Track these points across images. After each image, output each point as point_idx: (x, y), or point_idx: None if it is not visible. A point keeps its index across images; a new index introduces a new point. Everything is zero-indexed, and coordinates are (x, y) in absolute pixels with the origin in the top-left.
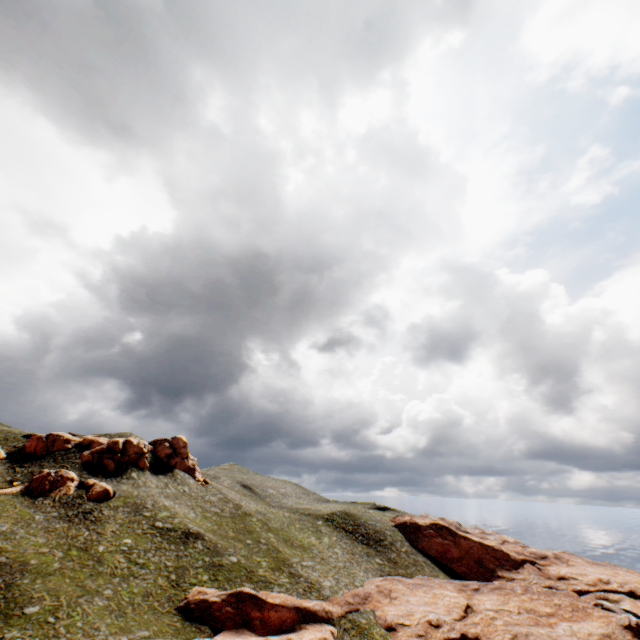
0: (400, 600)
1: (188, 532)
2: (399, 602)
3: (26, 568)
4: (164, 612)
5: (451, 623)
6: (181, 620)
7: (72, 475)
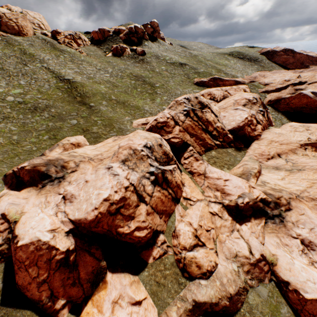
0: (268, 78)
1: (181, 63)
2: (268, 78)
3: (143, 77)
4: (190, 85)
5: (295, 79)
6: (196, 87)
7: (125, 46)
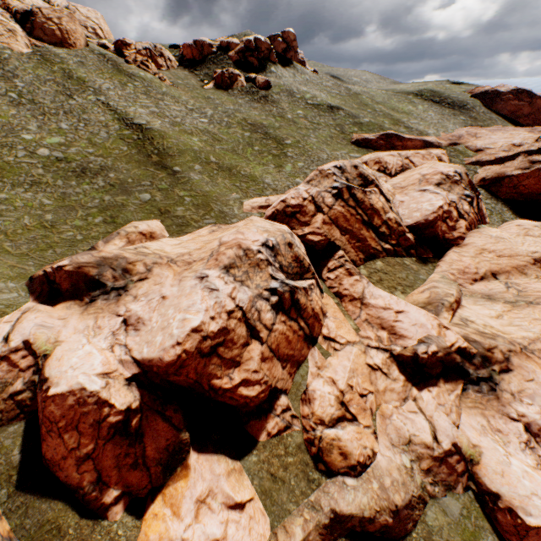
0: (483, 138)
1: (330, 106)
2: (483, 139)
3: (265, 126)
4: (345, 145)
5: (531, 144)
6: (356, 148)
7: (237, 73)
